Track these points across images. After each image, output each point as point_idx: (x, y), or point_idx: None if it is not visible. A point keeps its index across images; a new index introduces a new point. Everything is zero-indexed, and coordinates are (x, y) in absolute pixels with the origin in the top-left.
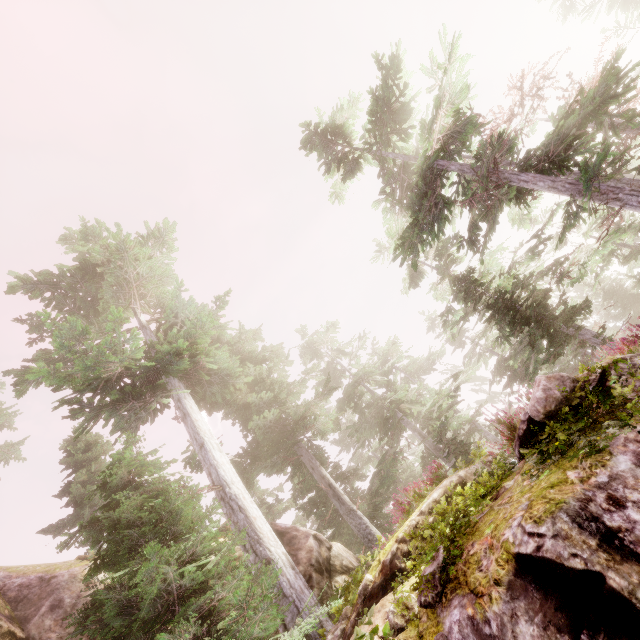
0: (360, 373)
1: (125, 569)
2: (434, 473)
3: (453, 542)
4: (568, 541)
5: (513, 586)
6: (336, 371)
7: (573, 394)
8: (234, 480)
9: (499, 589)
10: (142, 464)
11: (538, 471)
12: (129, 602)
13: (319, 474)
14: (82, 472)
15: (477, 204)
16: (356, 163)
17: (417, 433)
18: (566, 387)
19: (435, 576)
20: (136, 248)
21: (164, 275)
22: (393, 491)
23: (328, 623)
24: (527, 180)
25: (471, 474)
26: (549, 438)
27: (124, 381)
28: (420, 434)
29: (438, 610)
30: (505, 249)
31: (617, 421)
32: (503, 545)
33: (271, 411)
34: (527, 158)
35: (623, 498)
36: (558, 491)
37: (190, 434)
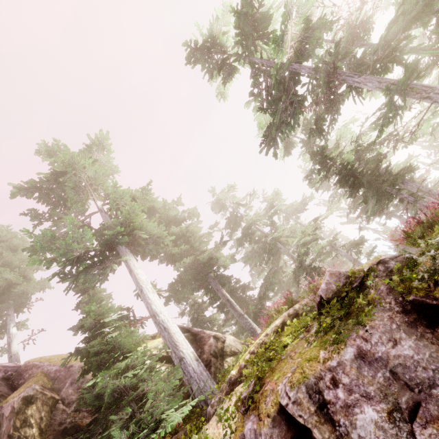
0: (250, 221)
1: (94, 379)
2: (287, 298)
3: (259, 379)
4: (300, 406)
5: (275, 419)
6: (237, 217)
7: (343, 288)
8: (162, 310)
9: (268, 419)
10: (102, 312)
11: (312, 340)
12: (100, 393)
13: (221, 293)
14: (85, 296)
15: (323, 100)
16: (232, 67)
17: (290, 257)
18: (340, 282)
19: (246, 399)
20: (82, 160)
21: (106, 174)
22: (279, 288)
23: (216, 389)
24: (359, 81)
25: (303, 306)
26: (326, 315)
27: (90, 254)
28: (292, 257)
29: (245, 418)
30: (357, 120)
31: (356, 320)
32: (276, 393)
33: (188, 258)
34: (361, 60)
35: (339, 380)
36: (309, 366)
37: (135, 283)
